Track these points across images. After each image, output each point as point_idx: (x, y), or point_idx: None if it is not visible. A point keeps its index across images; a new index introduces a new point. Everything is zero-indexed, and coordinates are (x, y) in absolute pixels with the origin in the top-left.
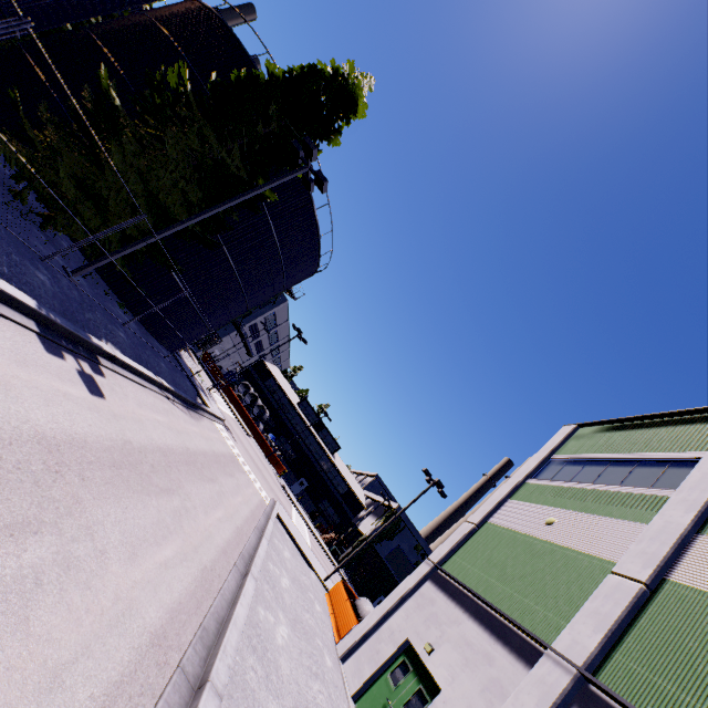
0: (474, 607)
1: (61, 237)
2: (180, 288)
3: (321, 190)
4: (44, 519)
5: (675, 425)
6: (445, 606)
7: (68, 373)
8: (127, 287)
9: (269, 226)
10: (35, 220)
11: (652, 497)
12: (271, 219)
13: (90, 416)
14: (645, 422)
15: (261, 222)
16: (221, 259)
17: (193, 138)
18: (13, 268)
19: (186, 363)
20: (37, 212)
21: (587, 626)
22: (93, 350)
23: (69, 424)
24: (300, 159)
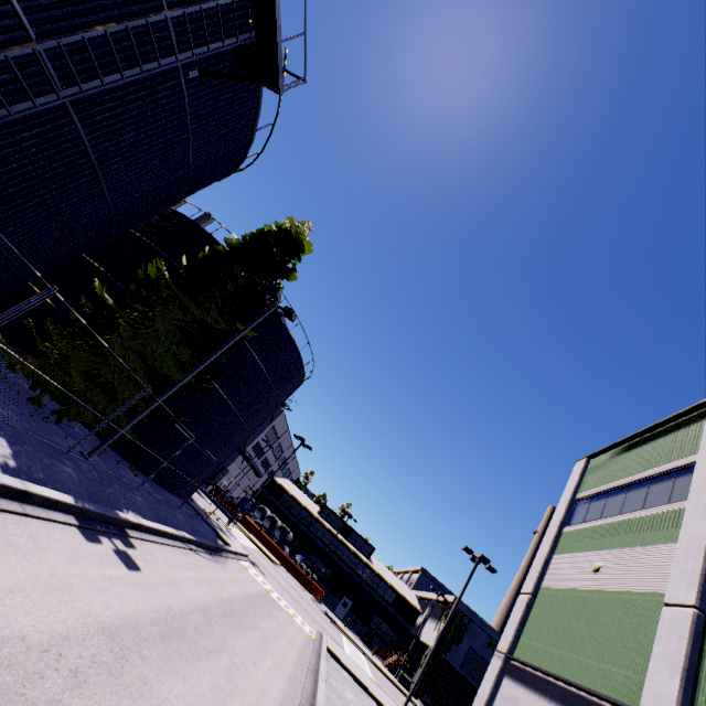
0: (557, 692)
1: (72, 423)
2: (183, 434)
3: (291, 320)
4: (124, 705)
5: (666, 434)
6: (529, 702)
7: (107, 556)
8: (135, 449)
9: (252, 356)
10: (51, 417)
11: (672, 512)
12: (253, 350)
13: (133, 593)
14: (641, 438)
15: (245, 356)
16: (216, 397)
17: (176, 311)
18: (47, 471)
19: (199, 505)
20: (52, 410)
21: (663, 673)
22: (121, 524)
23: (120, 606)
24: (268, 301)
